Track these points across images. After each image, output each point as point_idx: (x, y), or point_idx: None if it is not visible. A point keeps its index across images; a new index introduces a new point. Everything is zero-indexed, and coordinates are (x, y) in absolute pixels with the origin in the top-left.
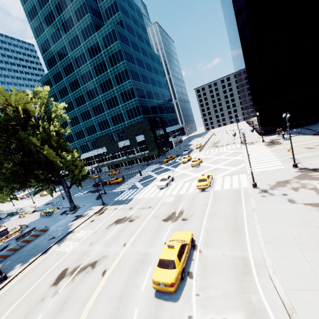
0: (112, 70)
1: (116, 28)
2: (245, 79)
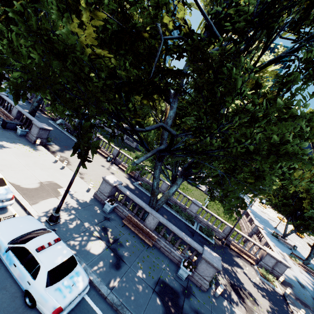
0: None
1: None
2: None
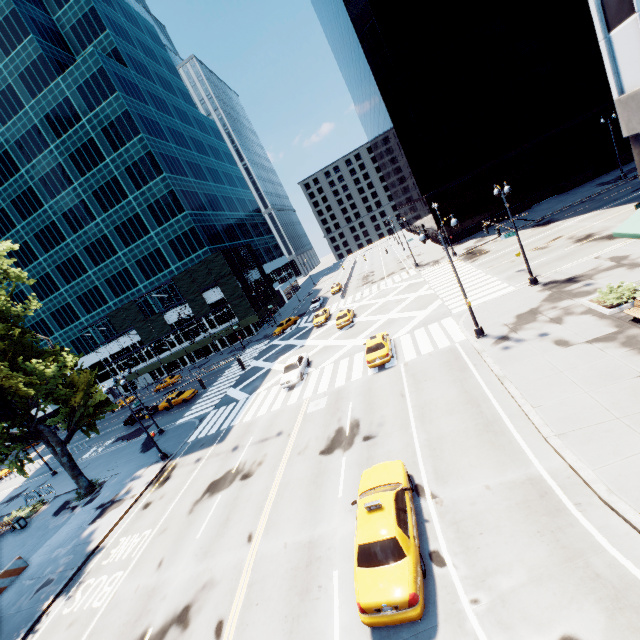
0: (116, 157)
1: (107, 65)
2: (396, 147)
